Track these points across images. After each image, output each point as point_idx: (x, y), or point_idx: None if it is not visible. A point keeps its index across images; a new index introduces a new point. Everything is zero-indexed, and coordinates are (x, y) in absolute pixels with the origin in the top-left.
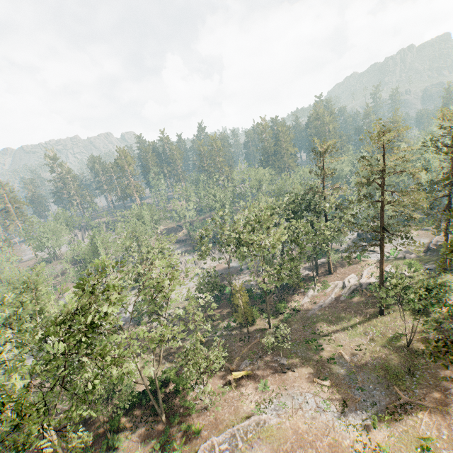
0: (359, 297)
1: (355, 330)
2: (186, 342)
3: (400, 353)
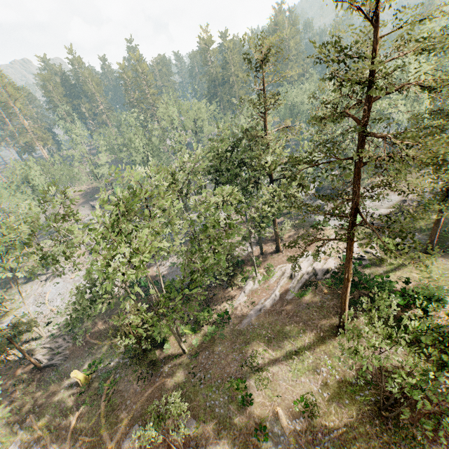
0: (311, 295)
1: (302, 359)
2: (64, 383)
3: (369, 427)
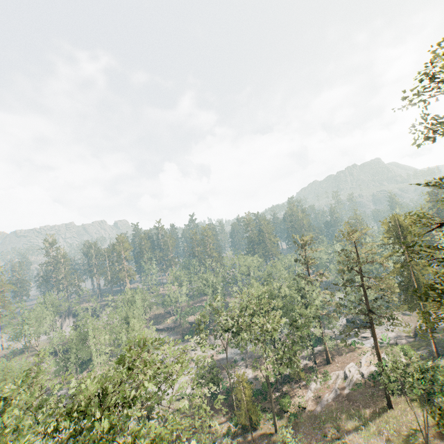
0: (363, 388)
1: (368, 428)
2: None
3: None
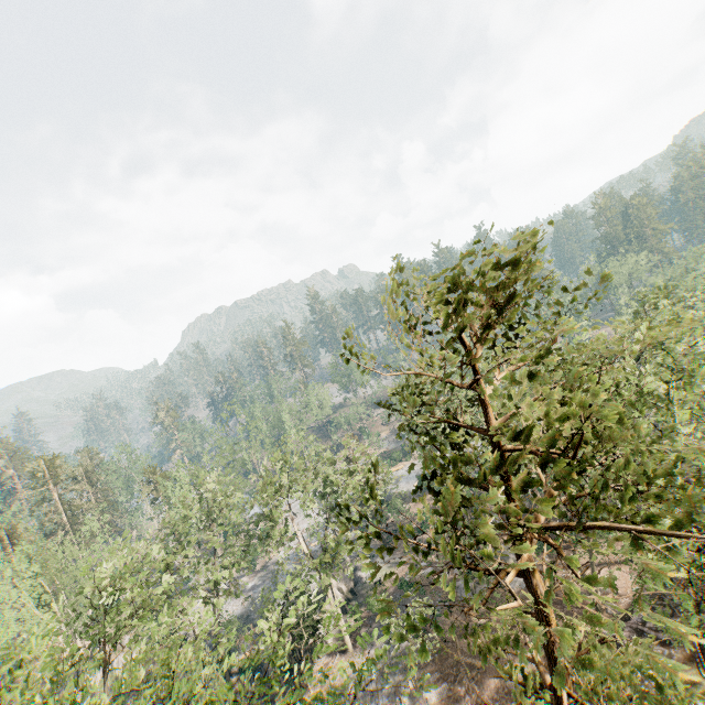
0: None
1: None
2: None
3: None
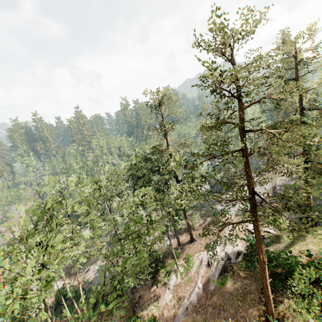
0: (231, 282)
1: None
2: None
3: None
